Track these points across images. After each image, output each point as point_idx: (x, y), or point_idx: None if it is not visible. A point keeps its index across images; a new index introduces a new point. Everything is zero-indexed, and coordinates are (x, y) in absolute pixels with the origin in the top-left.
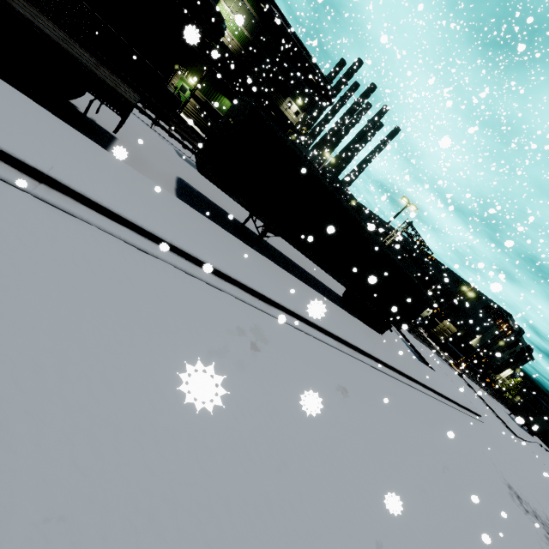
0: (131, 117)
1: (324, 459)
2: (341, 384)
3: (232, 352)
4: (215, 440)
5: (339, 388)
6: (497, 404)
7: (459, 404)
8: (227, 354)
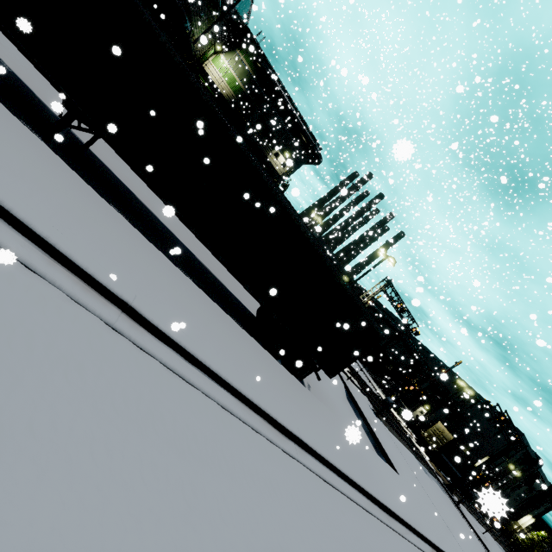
0: None
1: None
2: None
3: None
4: None
5: None
6: None
7: (427, 539)
8: None
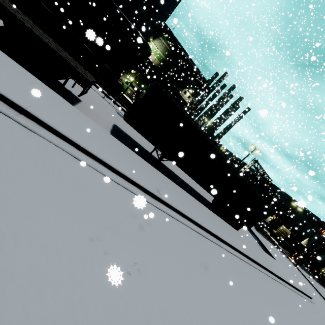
0: (93, 92)
1: (182, 321)
2: (204, 262)
3: (123, 229)
4: (92, 295)
5: (202, 264)
6: (324, 290)
7: (294, 287)
8: (119, 230)
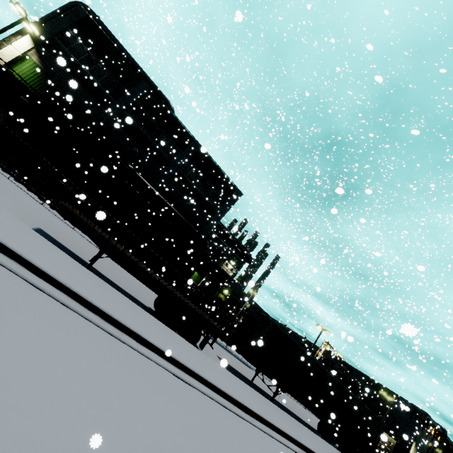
0: None
1: None
2: None
3: None
4: None
5: None
6: None
7: None
8: None
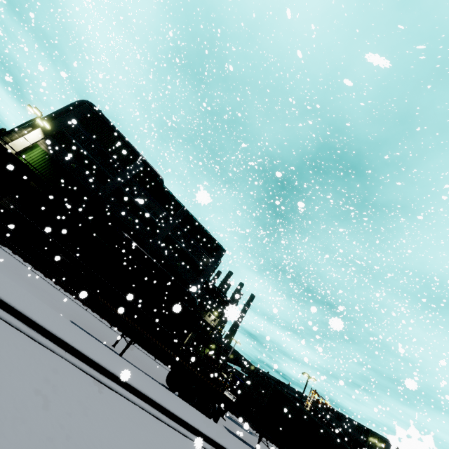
0: None
1: None
2: None
3: None
4: None
5: None
6: None
7: None
8: None
